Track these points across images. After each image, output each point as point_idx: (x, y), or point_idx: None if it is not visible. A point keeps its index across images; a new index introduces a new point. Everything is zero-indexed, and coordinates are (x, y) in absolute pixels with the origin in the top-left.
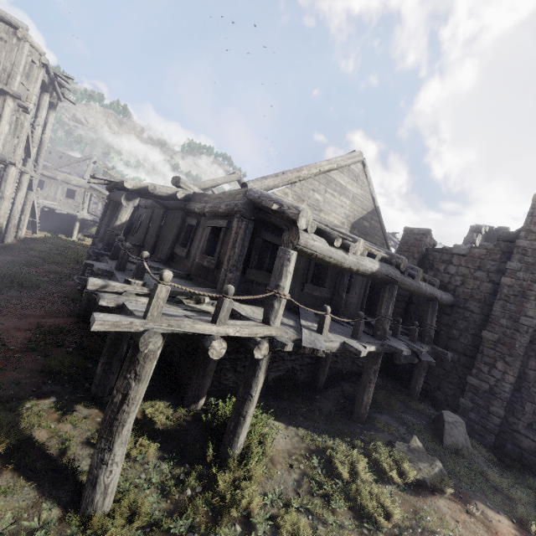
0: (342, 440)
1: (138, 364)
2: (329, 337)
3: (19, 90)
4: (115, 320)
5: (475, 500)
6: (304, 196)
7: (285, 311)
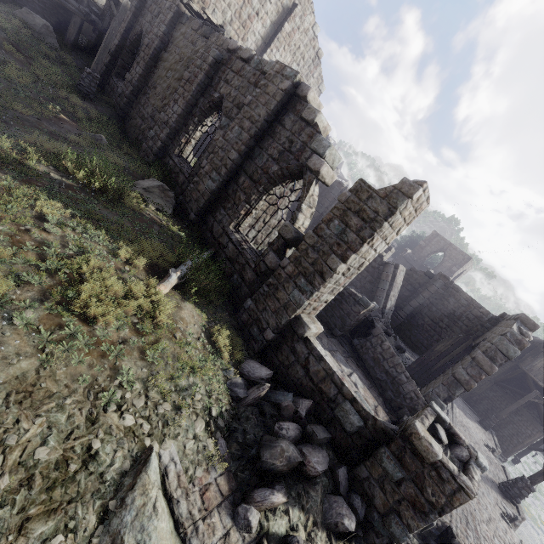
0: None
1: None
2: None
3: None
4: None
5: None
6: None
7: None
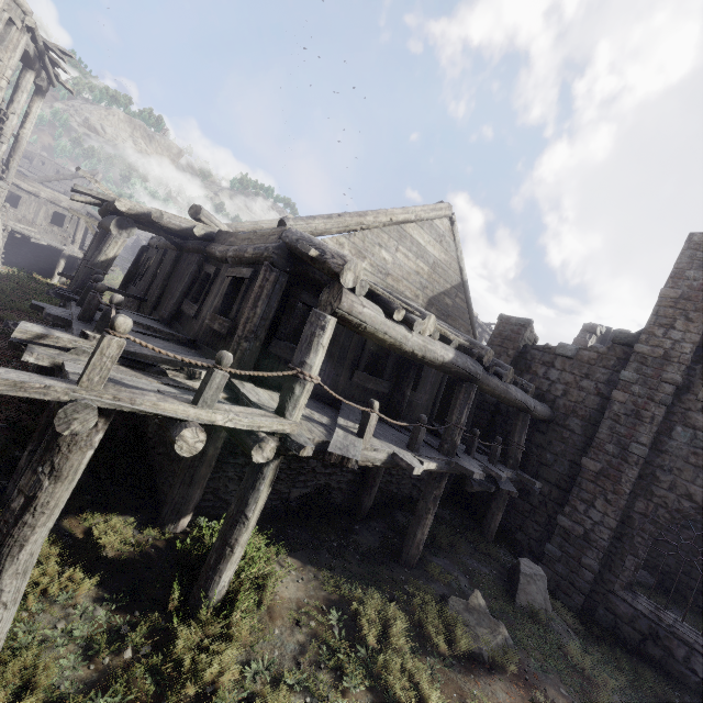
0: (378, 590)
1: (58, 453)
2: (374, 445)
3: None
4: (21, 379)
5: (545, 684)
6: (366, 251)
7: (322, 404)
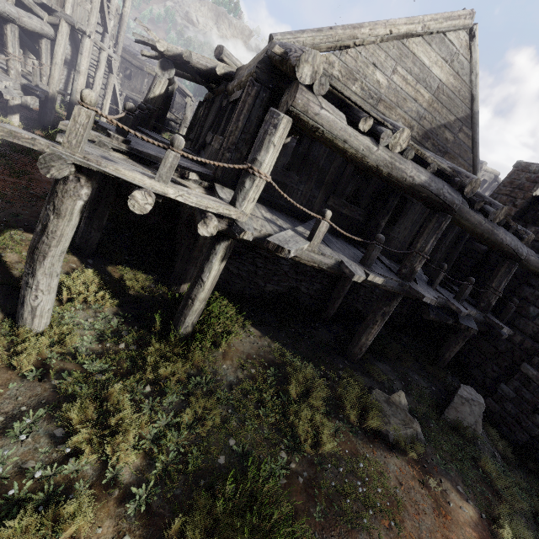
0: (316, 368)
1: (56, 197)
2: (322, 251)
3: None
4: (16, 130)
5: (443, 477)
6: (358, 72)
7: (294, 219)
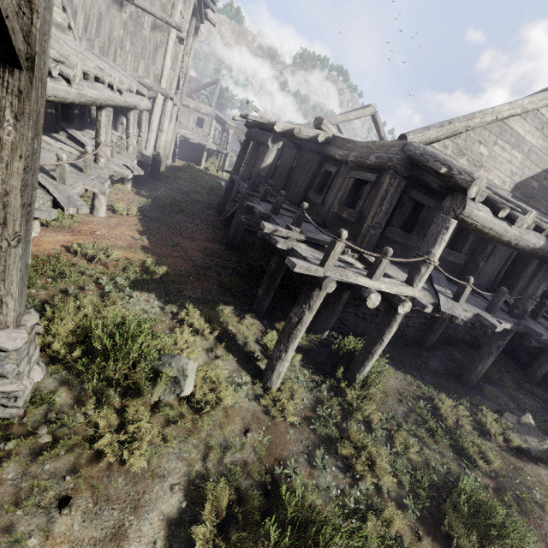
0: (447, 396)
1: (312, 299)
2: (463, 307)
3: (178, 20)
4: (307, 266)
5: None
6: (466, 149)
7: None
